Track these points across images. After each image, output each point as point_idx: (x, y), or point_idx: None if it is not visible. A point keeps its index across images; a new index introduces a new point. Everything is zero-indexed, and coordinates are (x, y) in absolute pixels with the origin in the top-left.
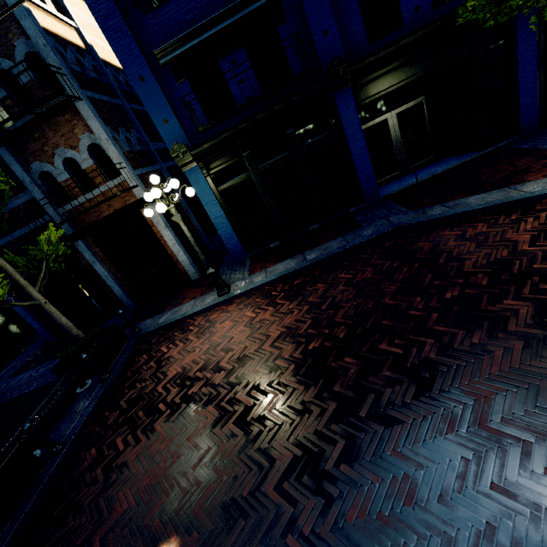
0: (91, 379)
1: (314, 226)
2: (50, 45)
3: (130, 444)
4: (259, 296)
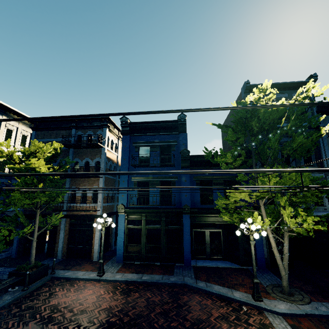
0: (18, 287)
1: (158, 263)
2: (105, 162)
3: (14, 326)
4: (112, 285)
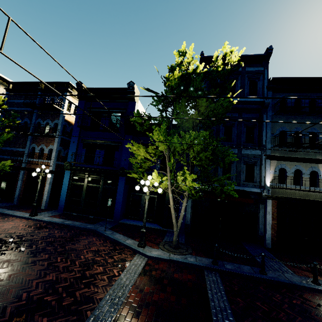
0: None
1: (92, 216)
2: (62, 124)
3: None
4: (35, 223)
